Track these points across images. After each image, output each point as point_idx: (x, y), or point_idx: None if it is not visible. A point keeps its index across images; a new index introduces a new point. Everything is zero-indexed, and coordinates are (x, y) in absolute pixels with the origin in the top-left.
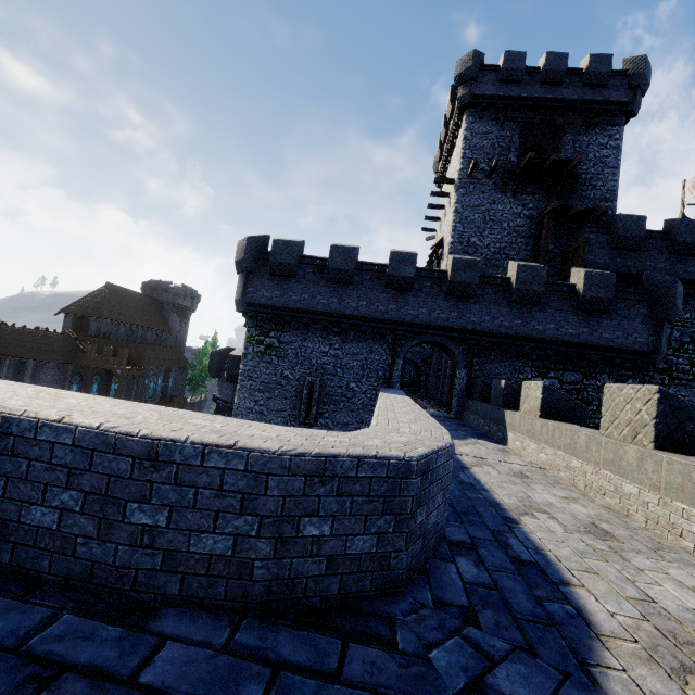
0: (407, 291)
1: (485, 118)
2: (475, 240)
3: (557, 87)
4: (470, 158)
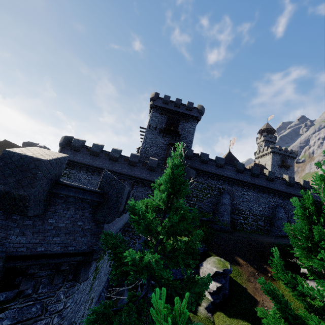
0: (116, 161)
1: (157, 112)
2: (148, 149)
3: (178, 108)
4: (151, 123)
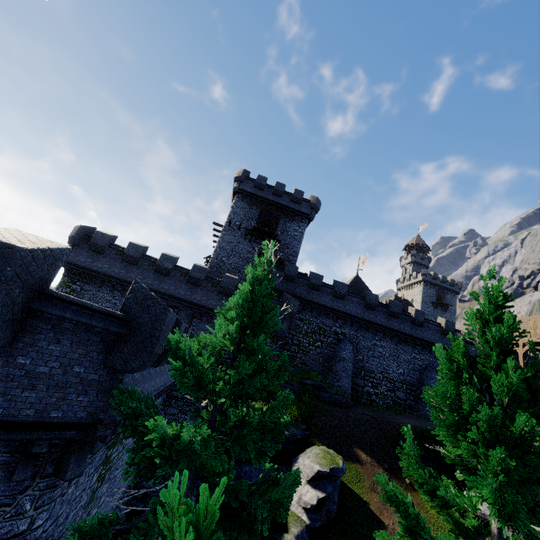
0: (167, 276)
1: (245, 201)
2: (225, 259)
3: (279, 198)
4: (233, 217)
